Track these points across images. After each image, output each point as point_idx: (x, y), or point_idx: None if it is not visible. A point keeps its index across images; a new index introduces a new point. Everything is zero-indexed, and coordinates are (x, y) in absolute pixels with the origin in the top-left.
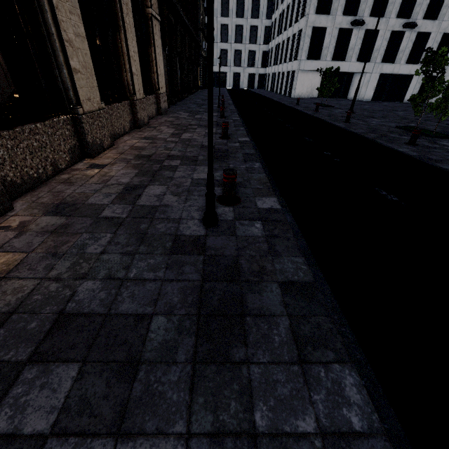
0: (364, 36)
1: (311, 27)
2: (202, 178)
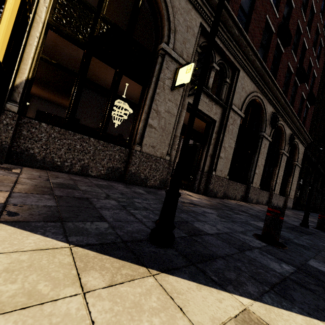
0: None
1: None
2: None
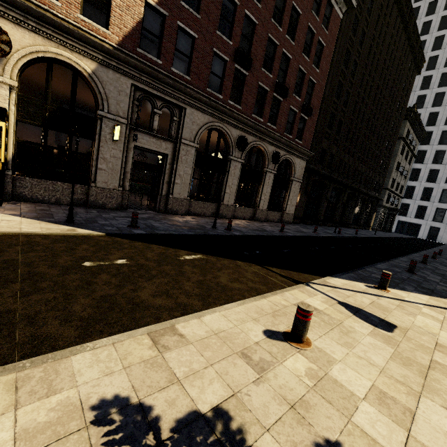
0: None
1: None
2: (235, 228)
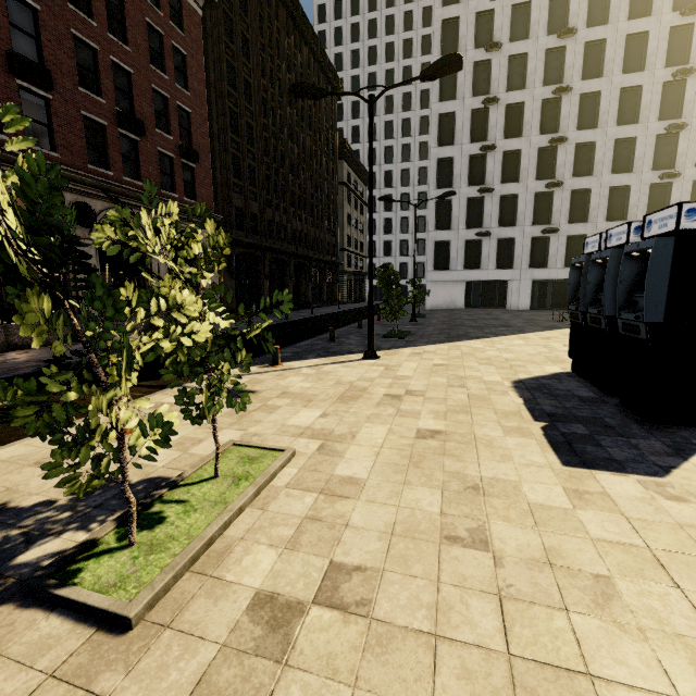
0: (499, 245)
1: (433, 241)
2: None
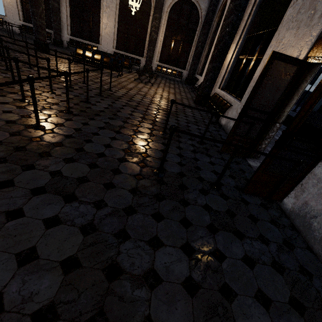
0: None
1: None
2: None
